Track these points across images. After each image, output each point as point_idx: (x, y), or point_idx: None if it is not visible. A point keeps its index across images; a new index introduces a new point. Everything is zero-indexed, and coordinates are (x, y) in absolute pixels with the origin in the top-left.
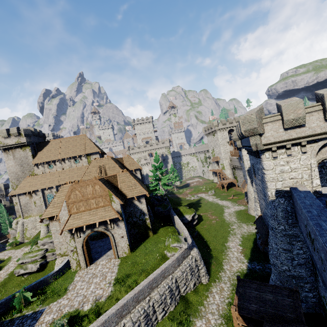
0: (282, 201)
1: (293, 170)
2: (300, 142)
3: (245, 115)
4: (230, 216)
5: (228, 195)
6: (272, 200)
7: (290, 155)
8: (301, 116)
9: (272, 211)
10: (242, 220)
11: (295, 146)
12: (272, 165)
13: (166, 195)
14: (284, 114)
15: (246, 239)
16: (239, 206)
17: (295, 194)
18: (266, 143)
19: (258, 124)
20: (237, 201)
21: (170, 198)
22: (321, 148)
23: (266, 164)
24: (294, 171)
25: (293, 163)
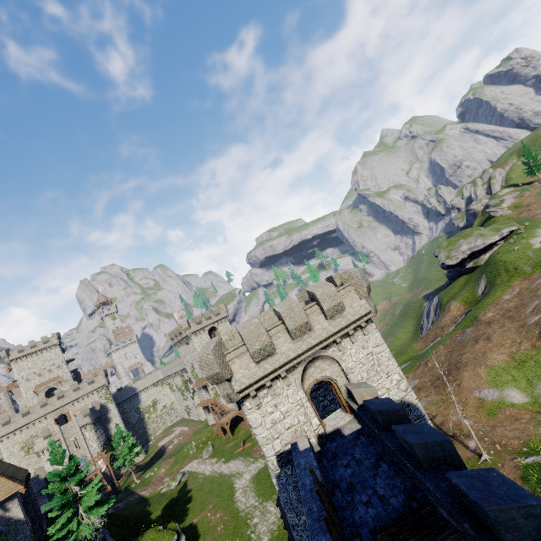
0: (289, 471)
1: (285, 415)
2: (279, 373)
3: (200, 355)
4: (245, 497)
5: (236, 445)
6: (277, 474)
7: (275, 394)
8: (267, 344)
9: (282, 495)
10: (265, 495)
11: (276, 380)
12: (259, 418)
13: (108, 516)
14: (248, 345)
15: (278, 539)
16: (256, 461)
17: (295, 465)
18: (241, 389)
19: (221, 366)
20: (251, 452)
21: (120, 518)
22: (304, 372)
23: (251, 419)
24: (288, 416)
25: (283, 405)
